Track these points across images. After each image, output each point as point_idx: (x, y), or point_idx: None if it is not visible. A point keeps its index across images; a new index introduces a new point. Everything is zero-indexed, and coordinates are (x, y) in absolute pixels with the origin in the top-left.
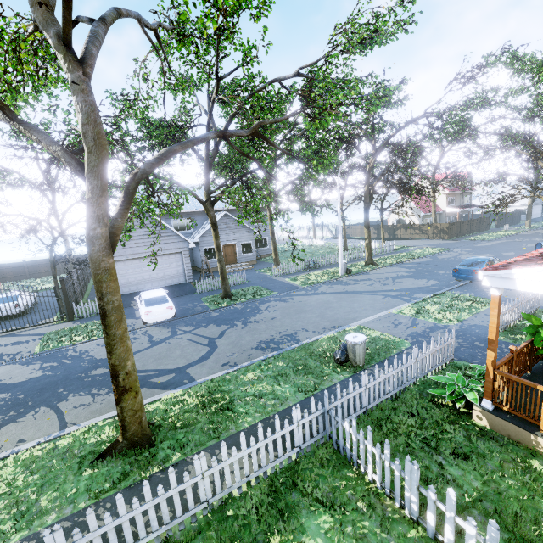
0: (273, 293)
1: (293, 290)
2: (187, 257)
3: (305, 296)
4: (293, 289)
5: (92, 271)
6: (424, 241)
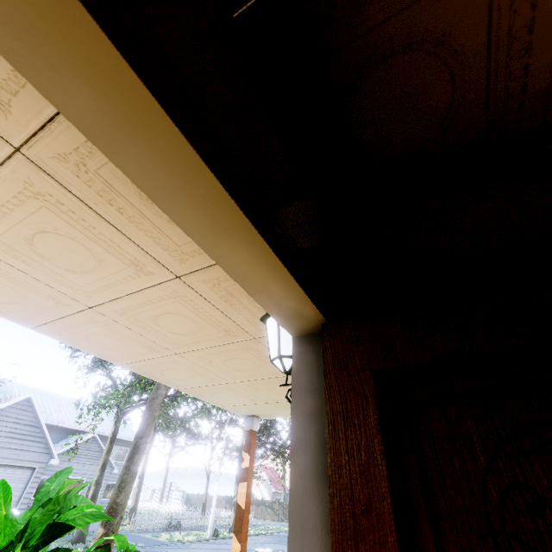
0: (138, 545)
1: (161, 544)
2: (38, 477)
3: (180, 549)
4: (160, 544)
5: (146, 416)
6: (276, 521)
